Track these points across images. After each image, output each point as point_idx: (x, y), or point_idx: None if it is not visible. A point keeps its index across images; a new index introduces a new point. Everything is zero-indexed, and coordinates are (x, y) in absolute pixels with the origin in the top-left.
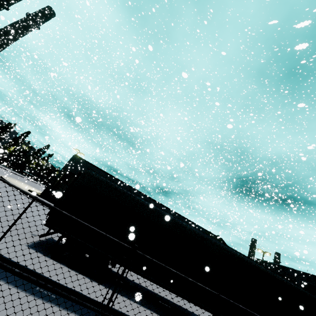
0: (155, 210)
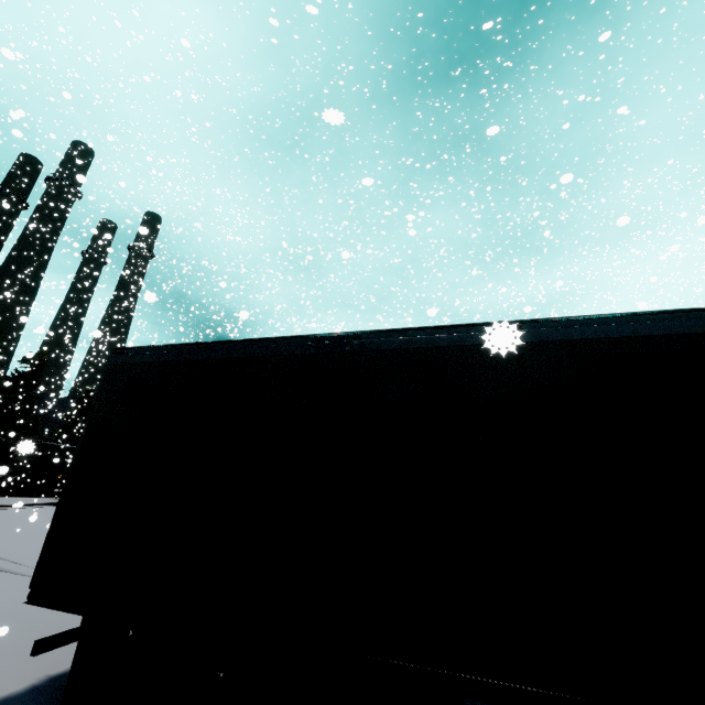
0: (403, 348)
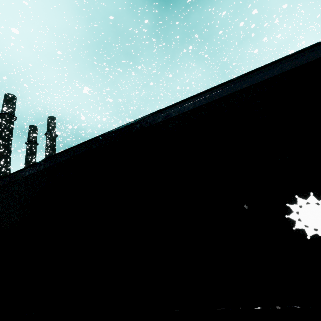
0: (57, 163)
